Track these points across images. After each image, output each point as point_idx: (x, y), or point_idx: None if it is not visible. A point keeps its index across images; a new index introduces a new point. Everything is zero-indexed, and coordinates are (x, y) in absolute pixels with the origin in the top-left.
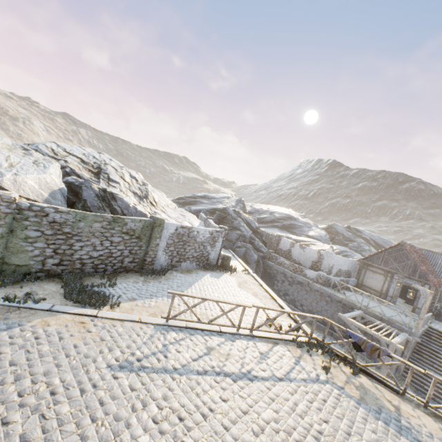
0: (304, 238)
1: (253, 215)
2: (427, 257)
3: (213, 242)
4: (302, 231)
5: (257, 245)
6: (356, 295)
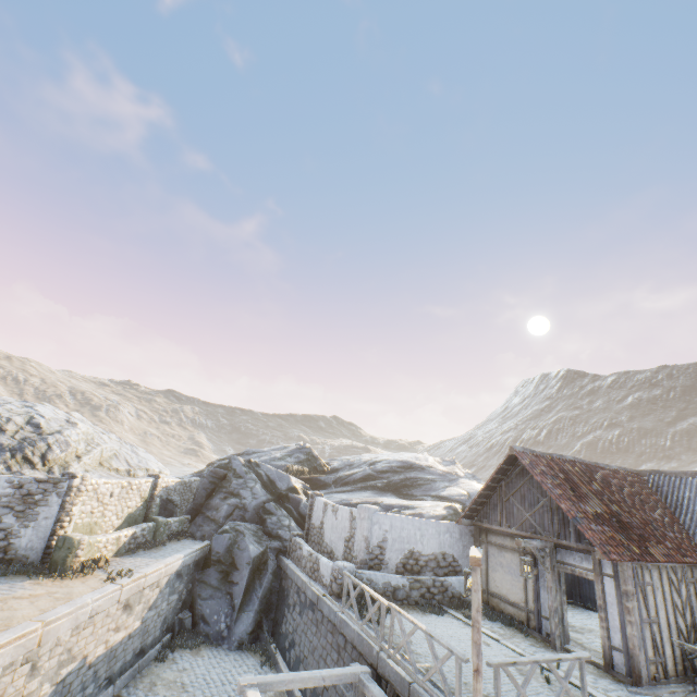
0: (421, 501)
1: (337, 473)
2: (658, 490)
3: (25, 505)
4: (429, 490)
5: (271, 524)
6: (443, 622)
